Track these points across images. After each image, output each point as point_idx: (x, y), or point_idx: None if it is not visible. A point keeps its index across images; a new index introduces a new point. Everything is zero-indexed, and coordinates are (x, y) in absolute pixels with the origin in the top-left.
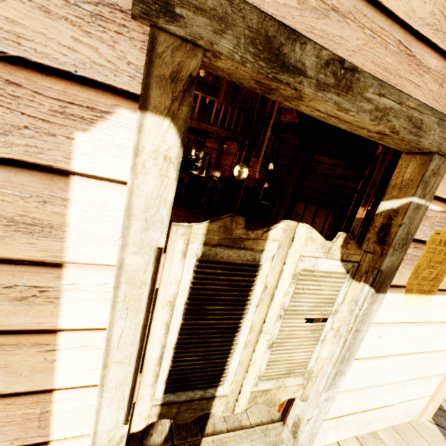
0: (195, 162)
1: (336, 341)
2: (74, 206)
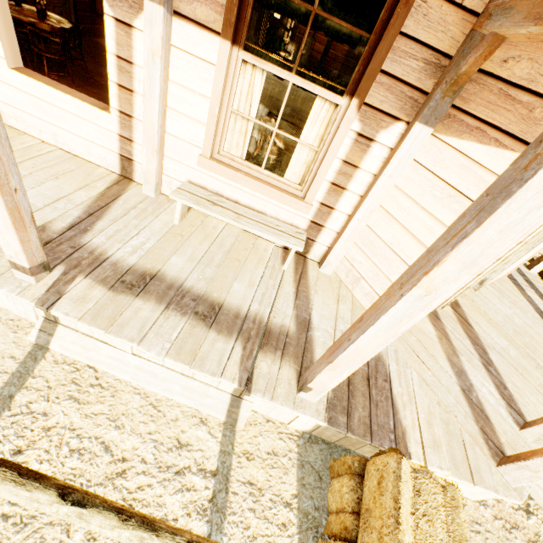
0: (282, 36)
1: (524, 251)
2: (540, 228)
